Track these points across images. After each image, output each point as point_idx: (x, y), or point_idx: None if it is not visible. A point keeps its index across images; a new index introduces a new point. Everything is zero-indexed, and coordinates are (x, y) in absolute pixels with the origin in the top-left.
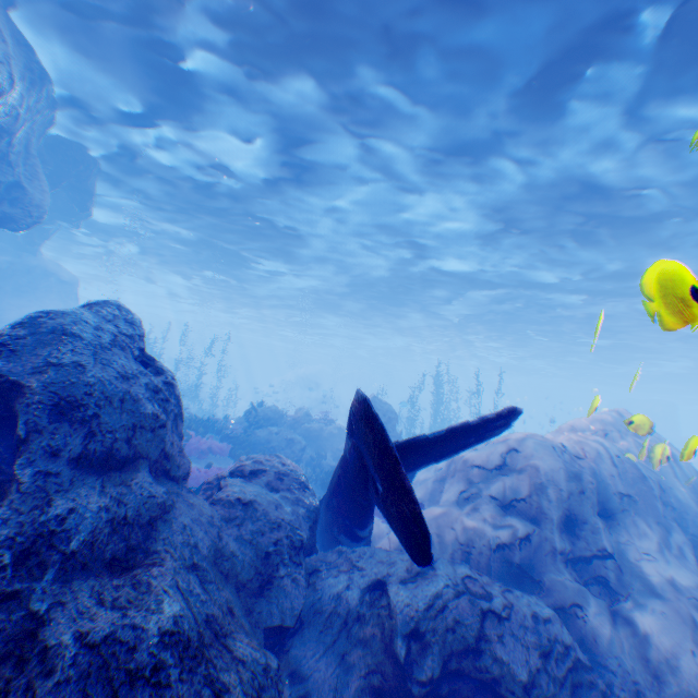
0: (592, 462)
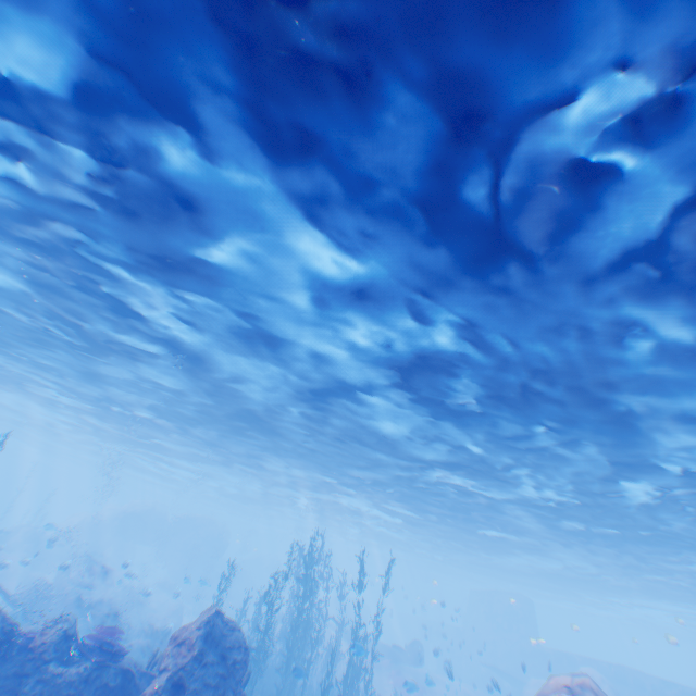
0: None
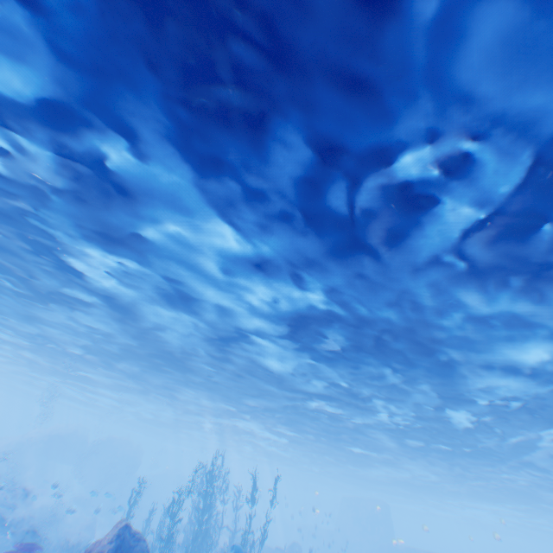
0: None
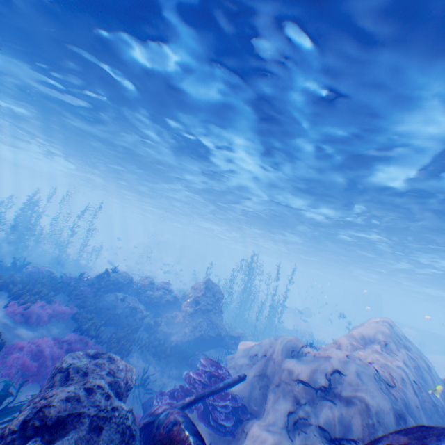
0: (402, 393)
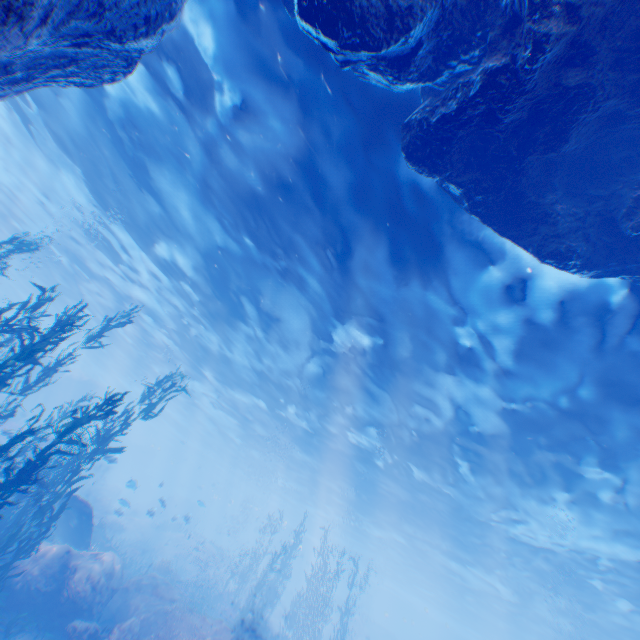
0: None
